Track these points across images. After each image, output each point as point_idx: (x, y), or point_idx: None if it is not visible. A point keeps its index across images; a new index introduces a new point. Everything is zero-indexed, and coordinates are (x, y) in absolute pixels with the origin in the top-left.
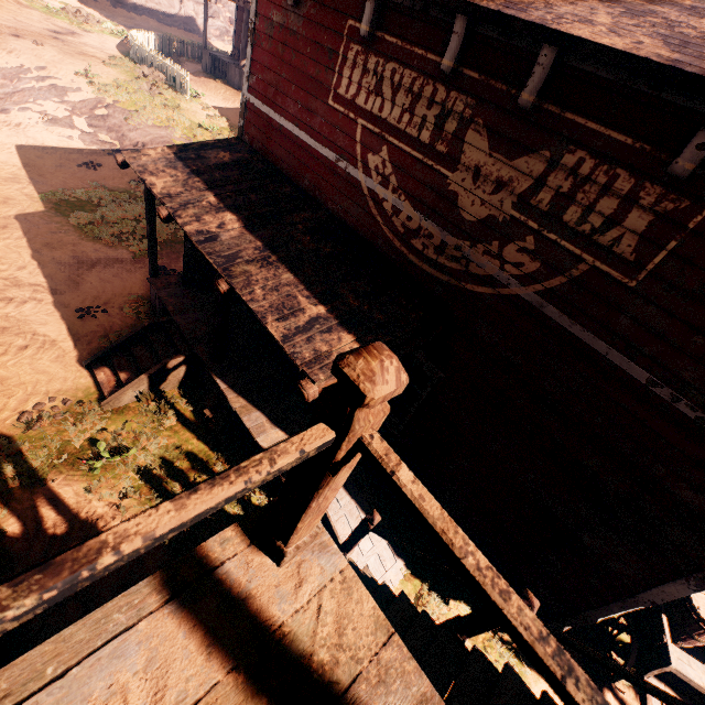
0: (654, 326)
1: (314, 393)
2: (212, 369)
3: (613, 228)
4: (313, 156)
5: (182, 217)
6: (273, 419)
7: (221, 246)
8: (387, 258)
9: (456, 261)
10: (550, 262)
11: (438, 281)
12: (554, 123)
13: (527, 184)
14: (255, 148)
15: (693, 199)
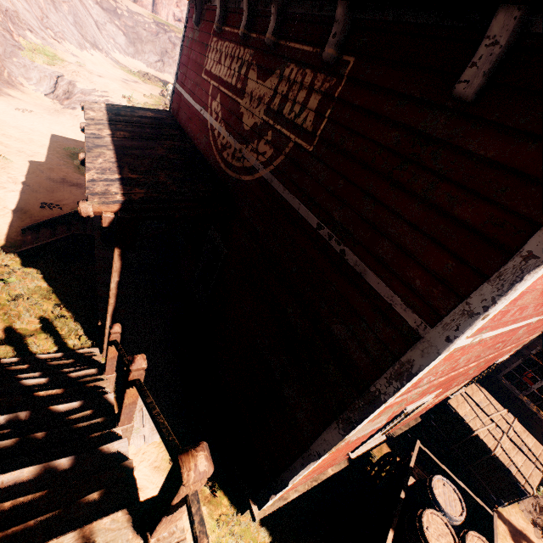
0: (321, 178)
1: (85, 210)
2: (97, 244)
3: (304, 111)
4: (193, 112)
5: (90, 127)
6: (121, 283)
7: (101, 141)
8: (212, 169)
9: (239, 161)
10: (277, 146)
11: (231, 178)
12: (282, 51)
13: (270, 95)
14: (174, 115)
15: (338, 77)
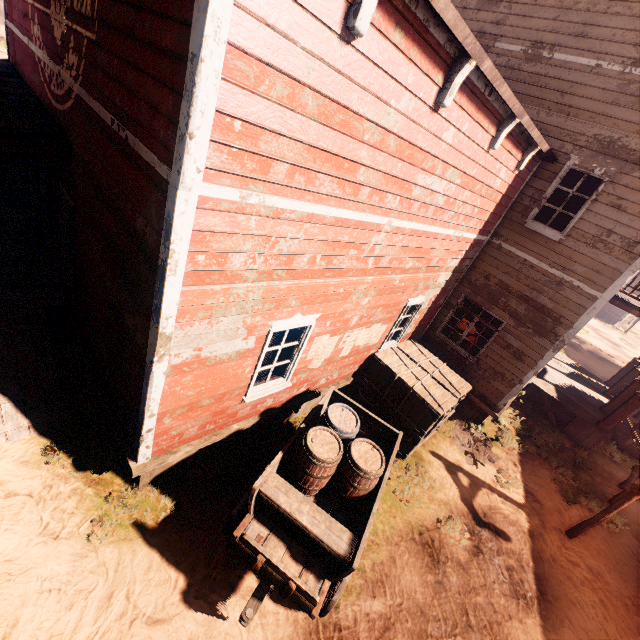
0: (105, 67)
1: None
2: None
3: None
4: (25, 50)
5: None
6: None
7: None
8: (48, 111)
9: (62, 88)
10: (78, 51)
11: (61, 113)
12: None
13: None
14: (13, 64)
15: None
